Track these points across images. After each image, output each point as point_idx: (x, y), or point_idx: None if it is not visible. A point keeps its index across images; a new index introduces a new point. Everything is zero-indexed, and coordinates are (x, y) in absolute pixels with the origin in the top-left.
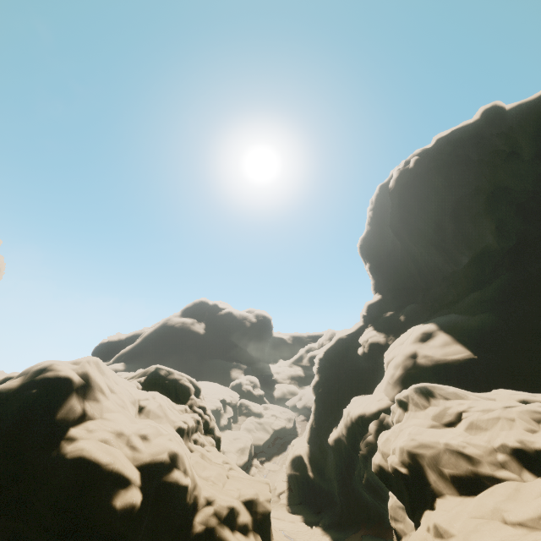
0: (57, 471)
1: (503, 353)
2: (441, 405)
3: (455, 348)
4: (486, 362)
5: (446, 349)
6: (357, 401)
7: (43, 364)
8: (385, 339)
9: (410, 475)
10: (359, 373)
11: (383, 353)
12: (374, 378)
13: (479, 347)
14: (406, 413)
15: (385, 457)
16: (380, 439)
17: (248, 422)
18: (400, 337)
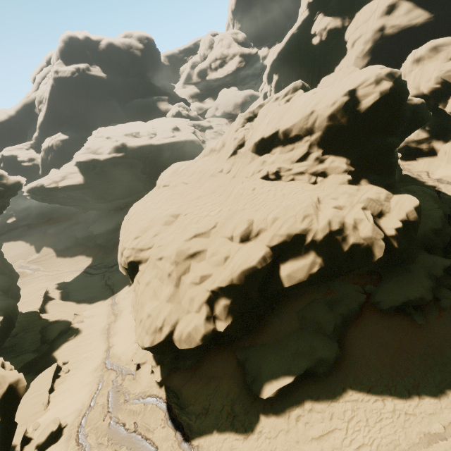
0: (416, 110)
1: (448, 8)
2: (447, 49)
3: (417, 13)
4: (437, 18)
5: (410, 16)
6: (328, 80)
7: (386, 72)
8: (341, 23)
9: (441, 87)
10: (312, 61)
11: (337, 37)
12: (326, 61)
13: (433, 7)
14: (419, 63)
15: (416, 88)
16: (410, 81)
17: (208, 134)
18: (362, 16)
